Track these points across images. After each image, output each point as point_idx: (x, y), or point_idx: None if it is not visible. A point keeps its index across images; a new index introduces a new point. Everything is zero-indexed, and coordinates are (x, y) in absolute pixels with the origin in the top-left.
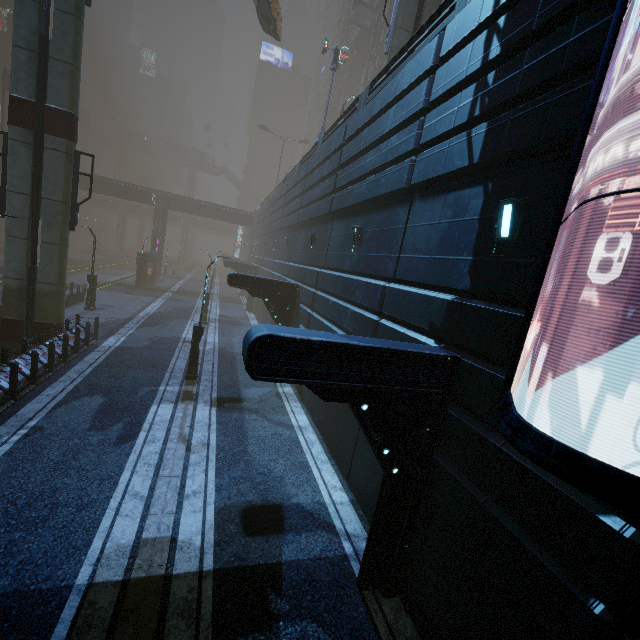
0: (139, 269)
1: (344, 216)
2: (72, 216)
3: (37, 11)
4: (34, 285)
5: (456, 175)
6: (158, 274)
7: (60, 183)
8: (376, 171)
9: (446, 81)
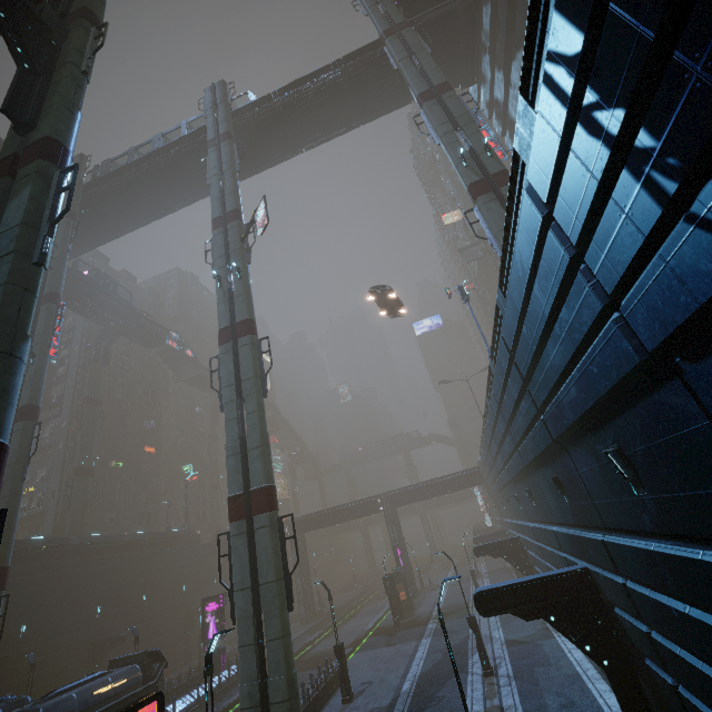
0: (390, 600)
1: (576, 438)
2: (287, 592)
3: (237, 424)
4: (268, 710)
5: None
6: (415, 592)
7: (271, 559)
8: (573, 362)
9: (575, 210)
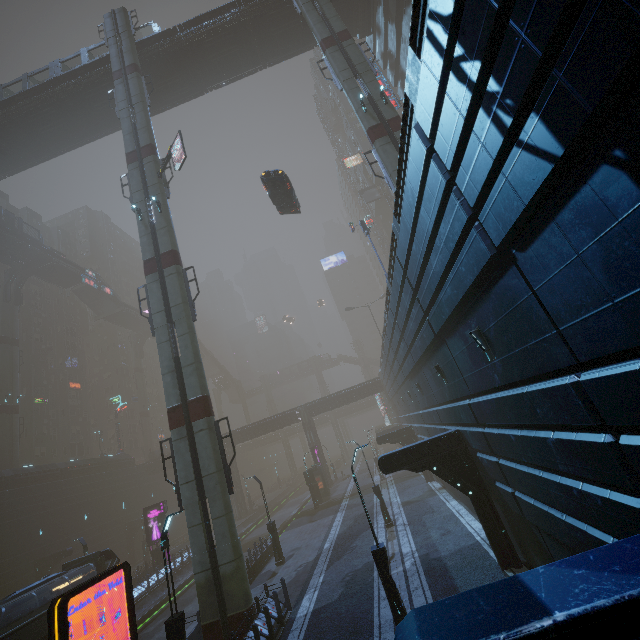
0: (310, 489)
1: (452, 330)
2: (227, 480)
3: (169, 345)
4: (217, 570)
5: (547, 190)
6: (330, 482)
7: (211, 455)
8: (449, 267)
9: (449, 142)
